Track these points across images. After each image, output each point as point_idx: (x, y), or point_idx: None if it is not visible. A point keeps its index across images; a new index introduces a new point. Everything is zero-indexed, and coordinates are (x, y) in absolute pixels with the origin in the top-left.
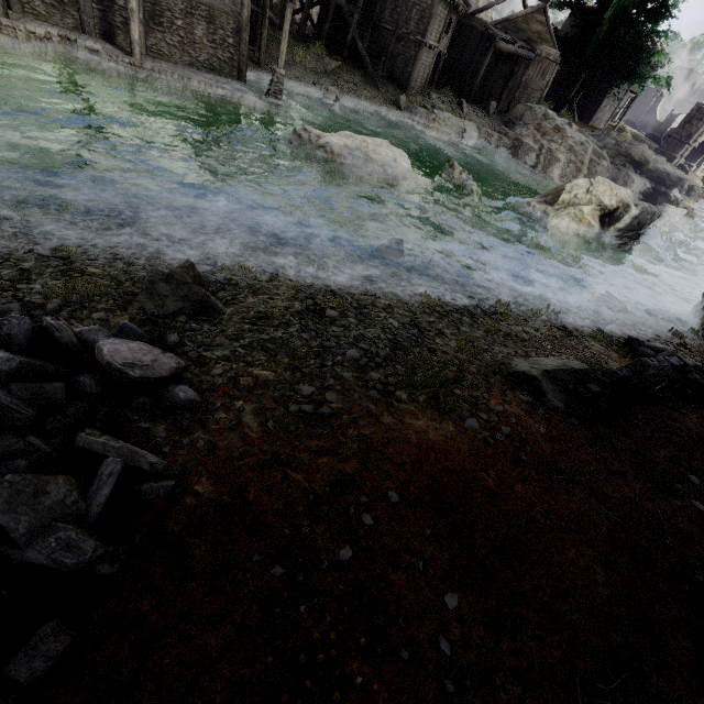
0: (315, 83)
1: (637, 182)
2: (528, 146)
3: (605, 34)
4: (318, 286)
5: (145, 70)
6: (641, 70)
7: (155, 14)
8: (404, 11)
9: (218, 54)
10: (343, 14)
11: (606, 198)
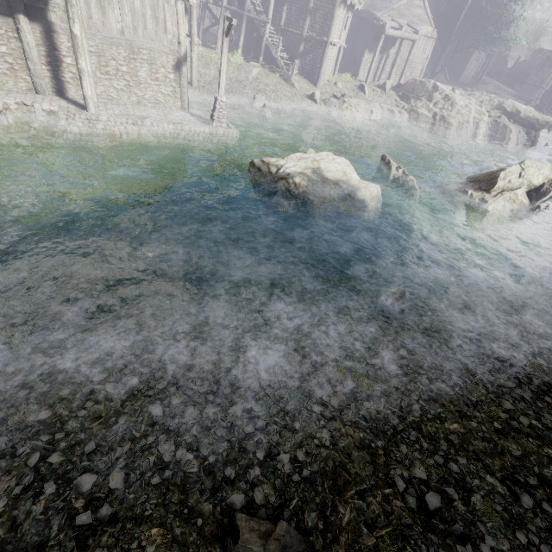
0: (241, 92)
1: (514, 130)
2: (423, 116)
3: (471, 8)
4: (378, 423)
5: (102, 122)
6: (505, 35)
7: (101, 65)
8: (308, 16)
9: (161, 89)
10: (253, 24)
11: (535, 178)
